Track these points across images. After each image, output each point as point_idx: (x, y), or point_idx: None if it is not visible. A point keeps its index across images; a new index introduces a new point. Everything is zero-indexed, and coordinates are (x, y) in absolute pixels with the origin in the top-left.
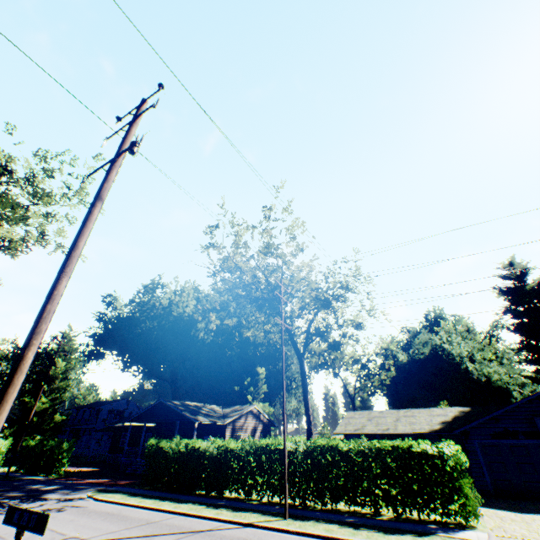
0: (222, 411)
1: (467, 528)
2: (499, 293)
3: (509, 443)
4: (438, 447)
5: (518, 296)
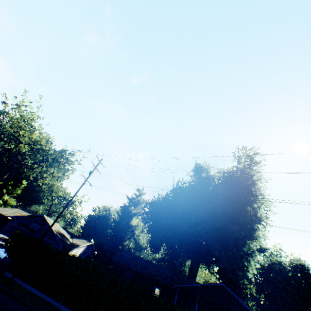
0: None
1: None
2: (127, 198)
3: (20, 227)
4: None
5: (129, 202)
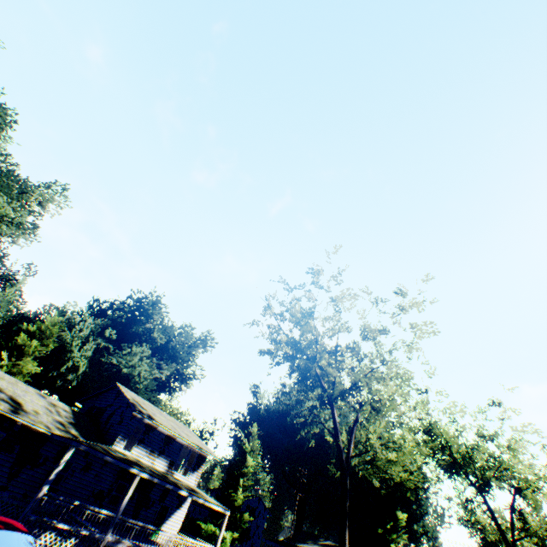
0: None
1: None
2: None
3: None
4: None
5: None
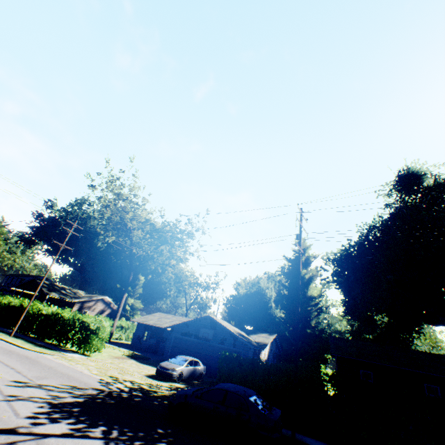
0: (83, 295)
1: (87, 356)
2: (286, 260)
3: (187, 338)
4: (96, 321)
5: (292, 265)
